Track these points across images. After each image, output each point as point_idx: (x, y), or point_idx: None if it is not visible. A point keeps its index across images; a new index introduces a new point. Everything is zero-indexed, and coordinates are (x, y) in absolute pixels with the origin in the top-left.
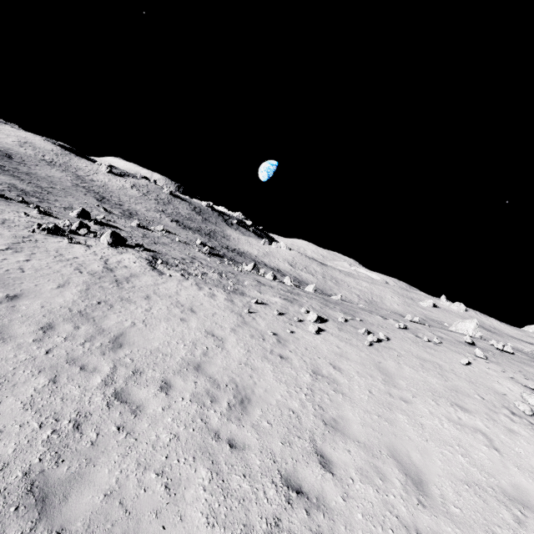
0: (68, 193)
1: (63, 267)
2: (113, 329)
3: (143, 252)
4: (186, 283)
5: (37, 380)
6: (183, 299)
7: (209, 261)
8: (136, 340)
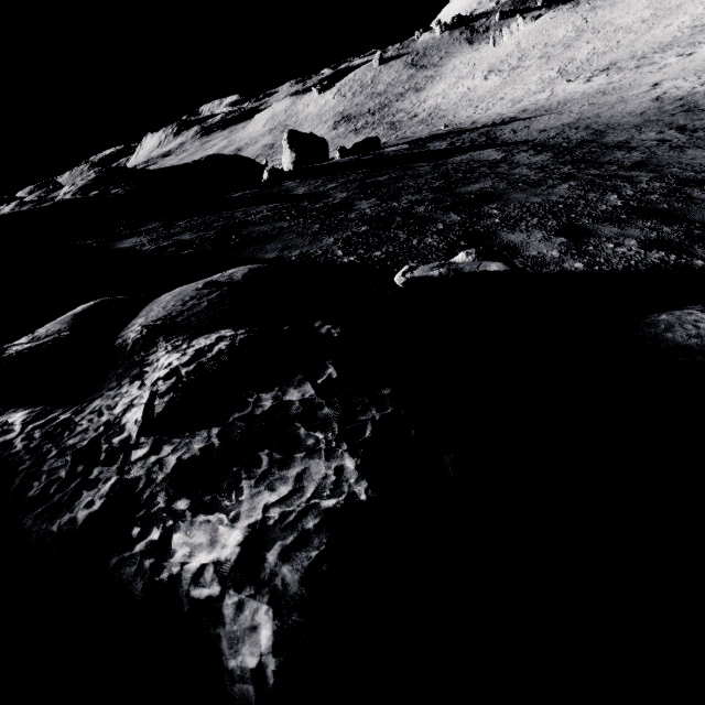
0: None
1: None
2: None
3: None
4: None
5: None
6: None
7: None
8: None
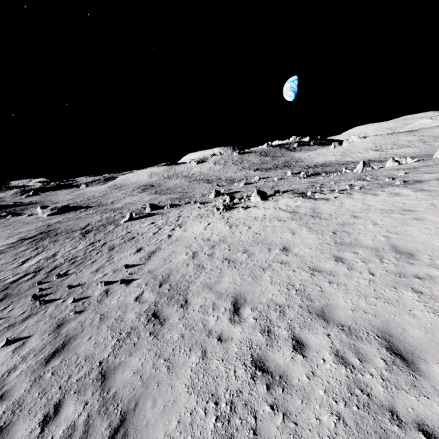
0: (192, 188)
1: (271, 223)
2: (379, 245)
3: (284, 194)
4: (356, 196)
5: (404, 294)
6: (382, 207)
7: (325, 179)
8: (413, 246)
